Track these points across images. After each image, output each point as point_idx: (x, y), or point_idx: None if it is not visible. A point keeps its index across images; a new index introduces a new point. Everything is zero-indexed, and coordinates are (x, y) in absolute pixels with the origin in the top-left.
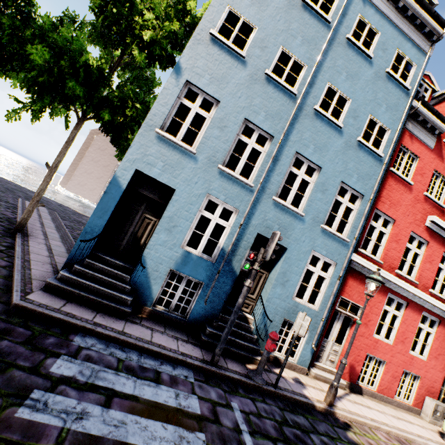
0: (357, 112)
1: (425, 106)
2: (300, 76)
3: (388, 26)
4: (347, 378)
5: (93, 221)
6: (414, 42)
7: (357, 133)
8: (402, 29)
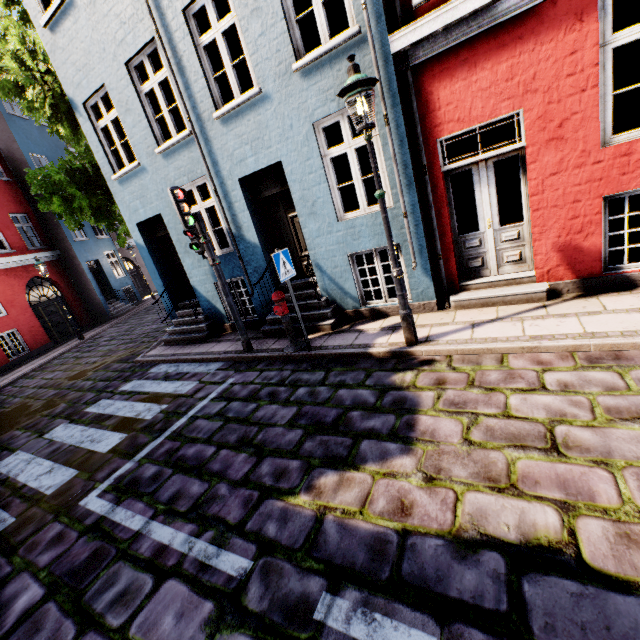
0: None
1: None
2: None
3: None
4: (565, 276)
5: (157, 284)
6: None
7: None
8: None
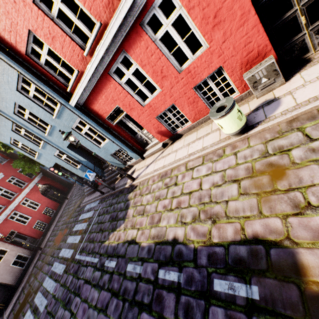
0: None
1: None
2: None
3: None
4: (165, 138)
5: (72, 180)
6: None
7: None
8: None
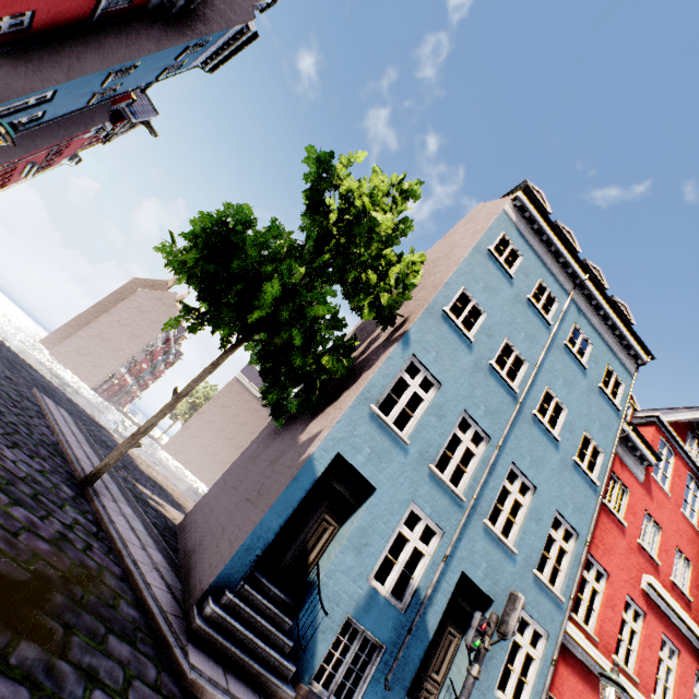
0: (572, 425)
1: (636, 432)
2: (520, 372)
3: (599, 340)
4: None
5: (268, 519)
6: (621, 361)
7: (573, 450)
8: (611, 345)
